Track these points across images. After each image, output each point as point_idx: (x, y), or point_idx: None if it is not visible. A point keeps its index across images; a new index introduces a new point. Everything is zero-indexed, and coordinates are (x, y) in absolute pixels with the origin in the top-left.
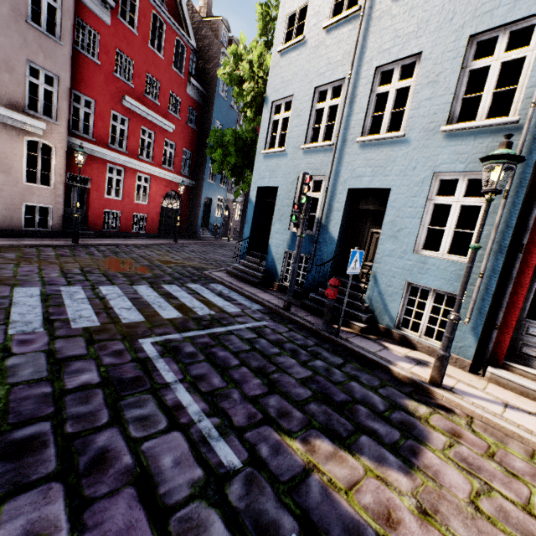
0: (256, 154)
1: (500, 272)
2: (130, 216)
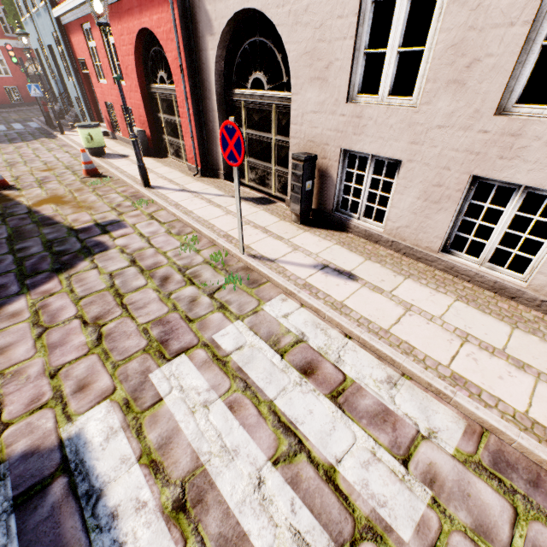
0: (22, 22)
1: (78, 83)
2: (2, 90)
